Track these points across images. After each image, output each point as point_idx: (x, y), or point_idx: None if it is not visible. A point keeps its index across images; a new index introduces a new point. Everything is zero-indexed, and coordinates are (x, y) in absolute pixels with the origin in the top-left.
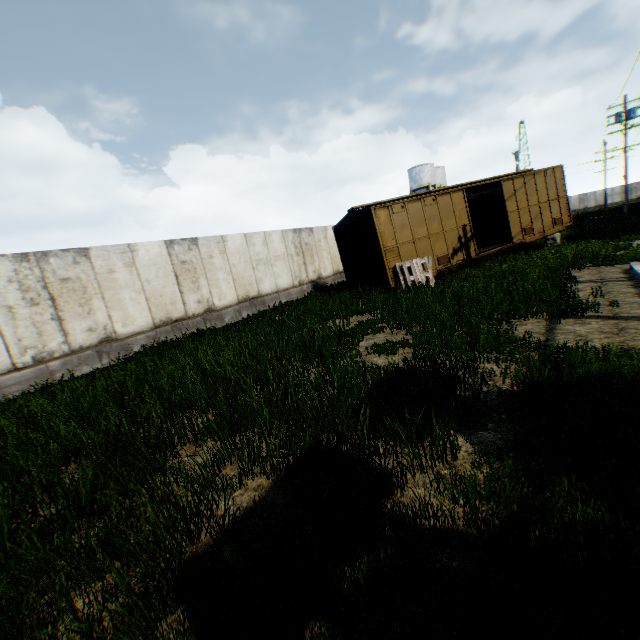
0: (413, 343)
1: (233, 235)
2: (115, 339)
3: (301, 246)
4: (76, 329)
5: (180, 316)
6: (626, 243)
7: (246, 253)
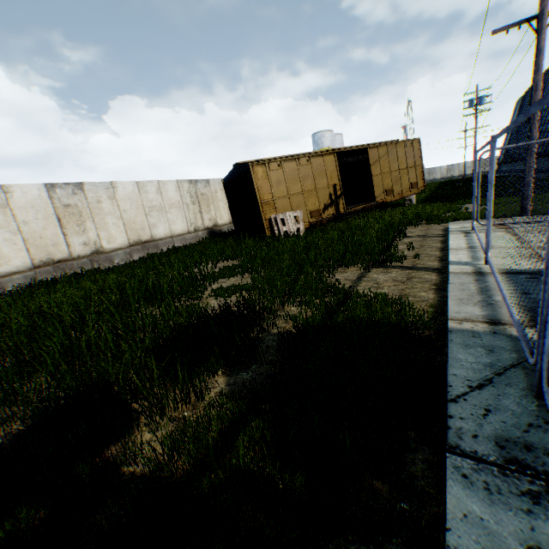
0: (247, 287)
1: (124, 182)
2: None
3: (197, 196)
4: None
5: (64, 257)
6: (458, 206)
7: (138, 200)
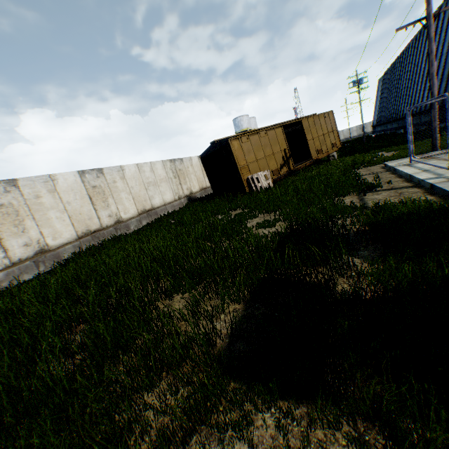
0: (285, 218)
1: (128, 165)
2: (48, 250)
3: (176, 171)
4: (14, 245)
5: (97, 228)
6: (375, 154)
7: (139, 178)
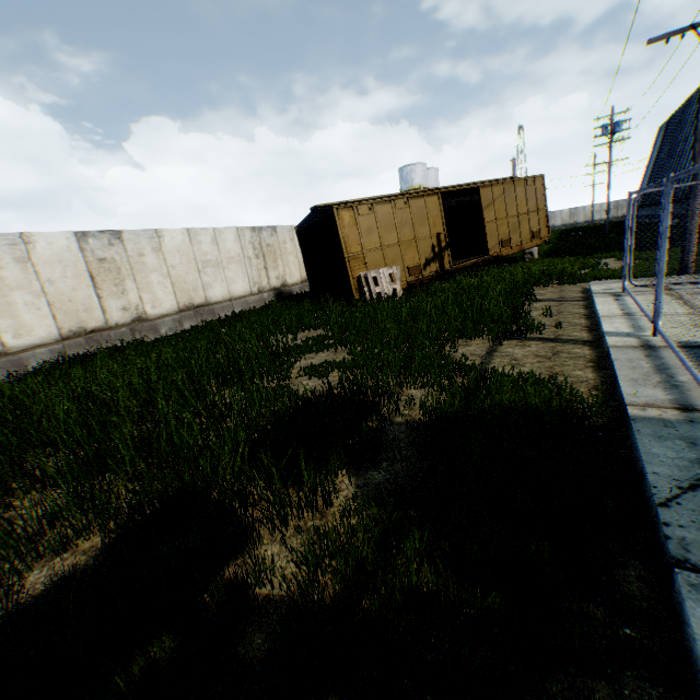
0: (348, 364)
1: (172, 230)
2: (4, 353)
3: (261, 247)
4: None
5: (99, 326)
6: (595, 261)
7: (189, 252)
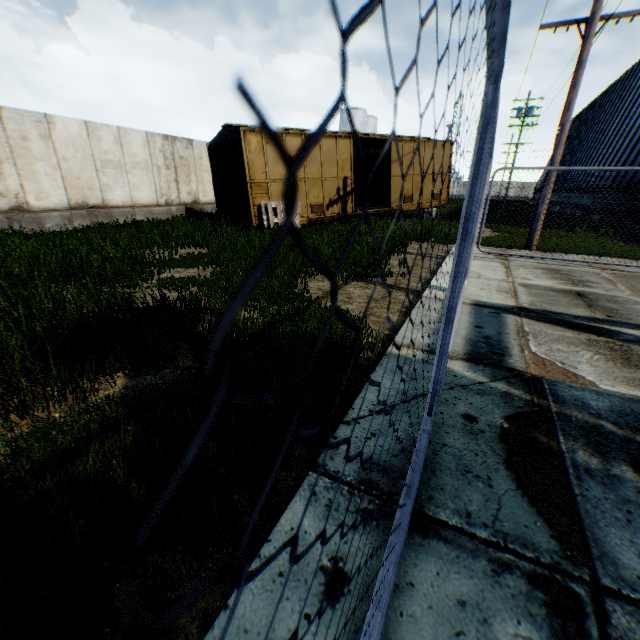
0: (201, 282)
1: (66, 119)
2: None
3: (174, 159)
4: None
5: None
6: None
7: (87, 148)
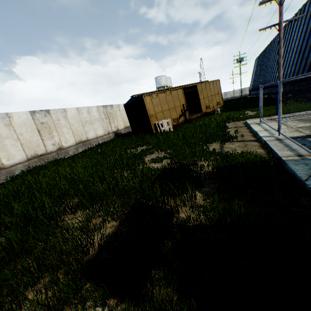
0: (169, 156)
1: (70, 108)
2: (3, 168)
3: (107, 114)
4: None
5: (43, 153)
6: (243, 112)
7: (78, 118)
